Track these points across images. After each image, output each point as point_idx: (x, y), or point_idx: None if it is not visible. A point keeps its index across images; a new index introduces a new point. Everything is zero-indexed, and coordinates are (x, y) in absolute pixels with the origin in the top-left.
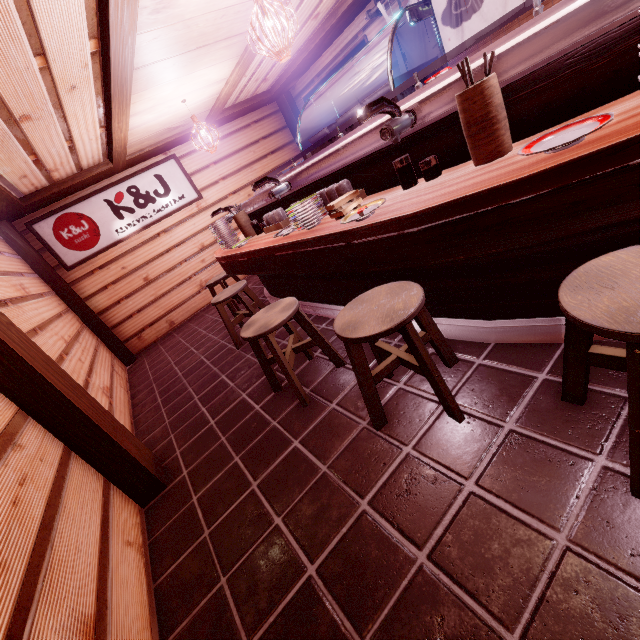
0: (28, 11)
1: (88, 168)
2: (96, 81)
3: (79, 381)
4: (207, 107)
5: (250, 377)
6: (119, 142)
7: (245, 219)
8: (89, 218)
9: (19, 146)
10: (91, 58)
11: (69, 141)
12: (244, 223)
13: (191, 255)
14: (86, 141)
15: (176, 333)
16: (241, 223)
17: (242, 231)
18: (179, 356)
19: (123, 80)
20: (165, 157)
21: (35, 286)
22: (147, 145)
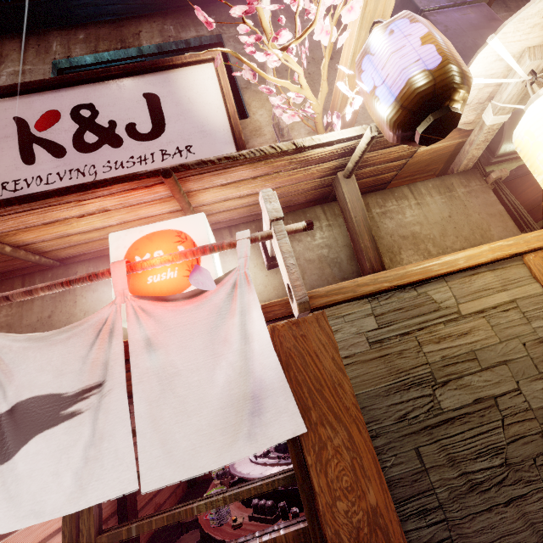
0: None
1: None
2: None
3: (148, 496)
4: None
5: None
6: None
7: None
8: None
9: None
10: None
11: None
12: None
13: None
14: None
15: None
16: None
17: None
18: None
19: None
20: None
21: None
22: None
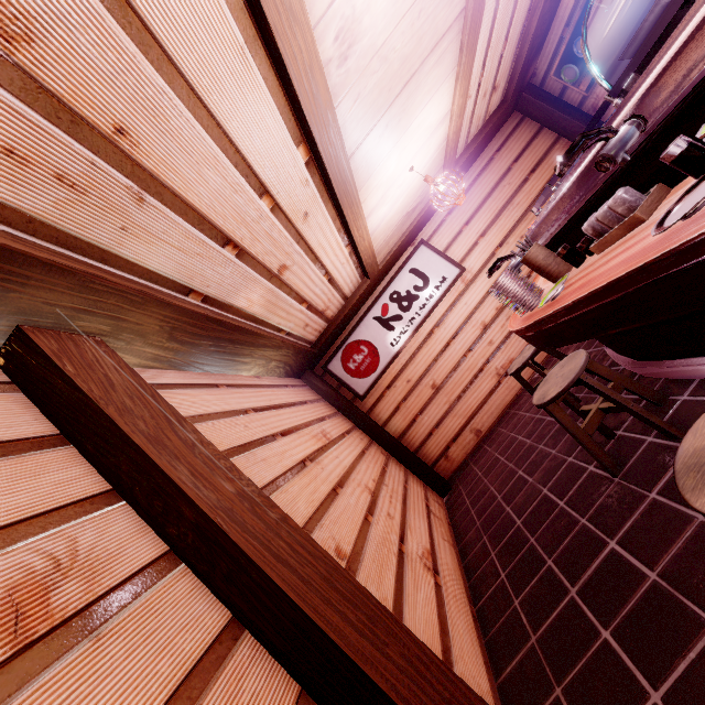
0: (232, 147)
1: (351, 294)
2: (322, 196)
3: (390, 558)
4: (438, 165)
5: (699, 563)
6: (366, 253)
7: (543, 254)
8: (366, 342)
9: (290, 299)
10: (307, 171)
11: (326, 275)
12: (543, 261)
13: (474, 341)
14: (339, 268)
15: (487, 445)
16: (538, 263)
17: (544, 275)
18: (504, 486)
19: (343, 176)
20: (413, 248)
21: (337, 427)
22: (393, 244)
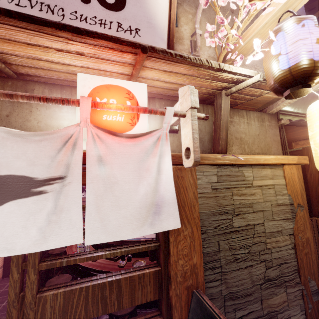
0: None
1: None
2: None
3: None
4: None
5: None
6: None
7: None
8: None
9: None
10: None
11: None
12: None
13: None
14: None
15: None
16: None
17: None
18: None
19: None
20: None
21: None
22: None
